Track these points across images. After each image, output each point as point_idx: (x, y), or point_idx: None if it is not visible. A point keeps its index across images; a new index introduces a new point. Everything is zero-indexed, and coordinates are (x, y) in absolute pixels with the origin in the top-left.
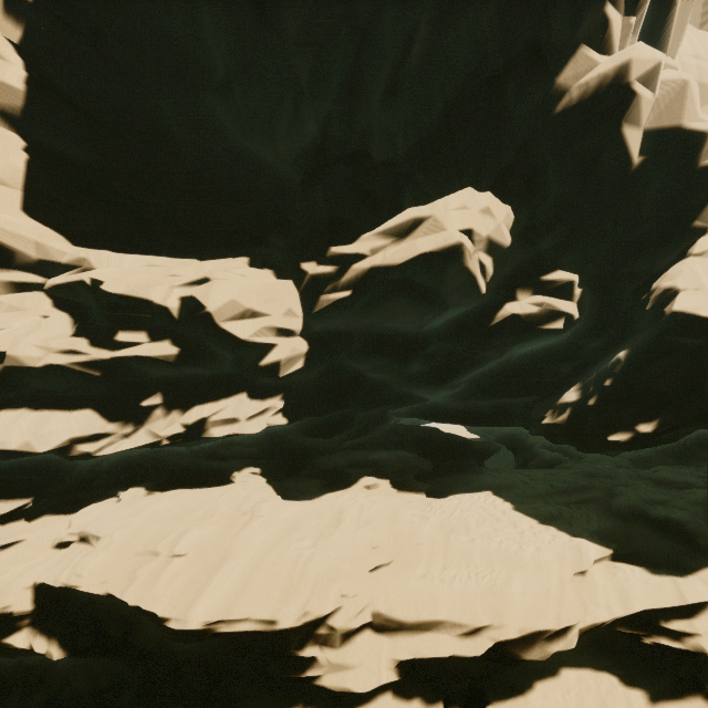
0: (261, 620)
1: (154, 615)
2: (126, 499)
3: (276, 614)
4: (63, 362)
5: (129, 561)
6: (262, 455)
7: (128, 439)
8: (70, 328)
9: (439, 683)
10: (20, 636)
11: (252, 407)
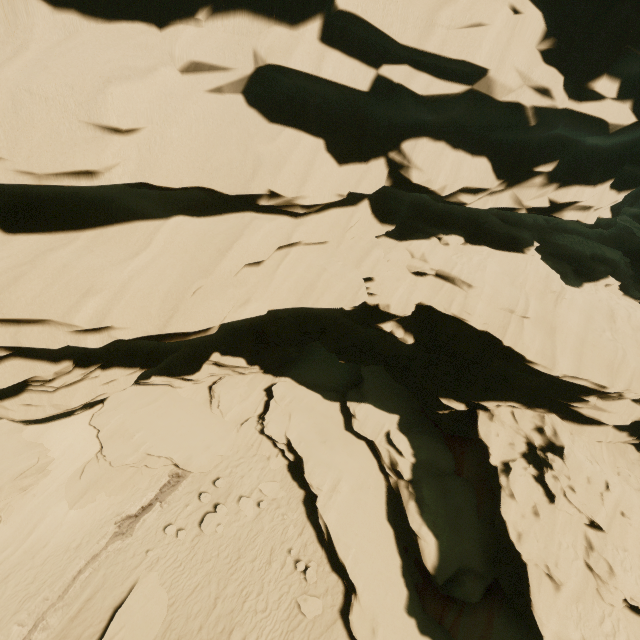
0: (596, 383)
1: (512, 353)
2: (454, 246)
3: (612, 385)
4: (530, 104)
5: (501, 314)
6: (531, 227)
7: (490, 197)
8: (536, 41)
9: (639, 429)
10: (388, 325)
11: (609, 199)
